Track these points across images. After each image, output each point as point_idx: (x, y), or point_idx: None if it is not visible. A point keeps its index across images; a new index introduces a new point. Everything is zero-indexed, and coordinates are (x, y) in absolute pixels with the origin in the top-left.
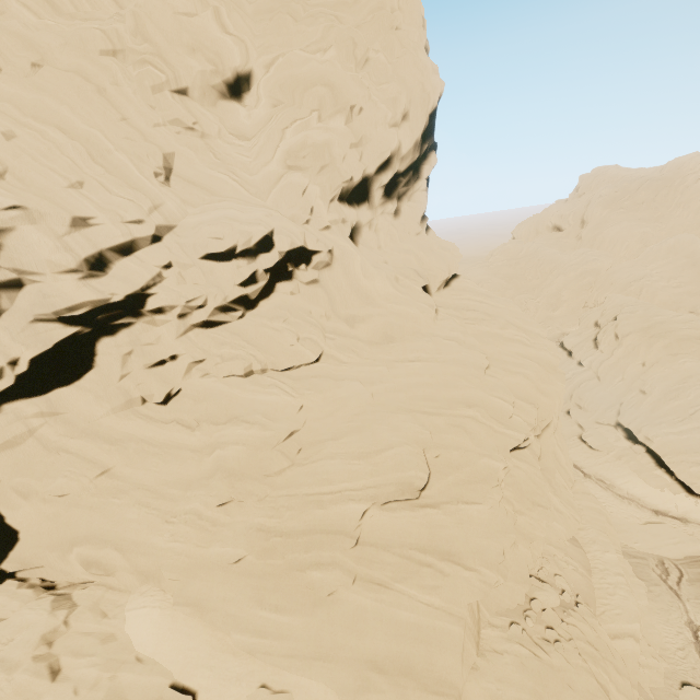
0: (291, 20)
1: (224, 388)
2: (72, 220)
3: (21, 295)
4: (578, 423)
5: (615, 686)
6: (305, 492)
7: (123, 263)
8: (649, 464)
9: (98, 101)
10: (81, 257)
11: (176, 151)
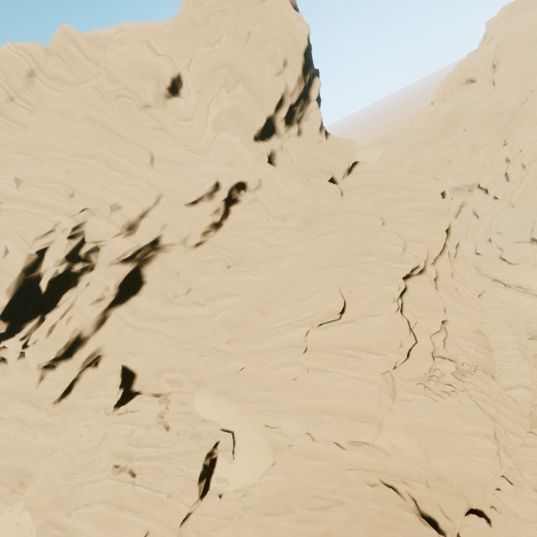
0: (194, 27)
1: (214, 279)
2: (111, 207)
3: (100, 254)
4: (498, 247)
5: (503, 416)
6: (271, 328)
7: (141, 222)
8: None
9: (103, 131)
10: (120, 226)
11: (151, 144)
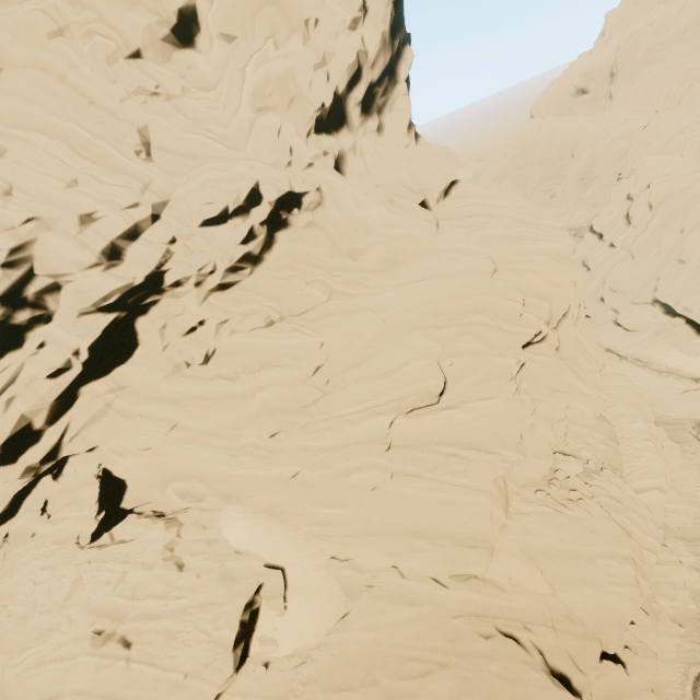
0: None
1: (251, 341)
2: (79, 219)
3: (62, 296)
4: (612, 308)
5: (638, 528)
6: (339, 415)
7: (133, 247)
8: (688, 335)
9: (63, 90)
10: (98, 251)
11: (148, 123)
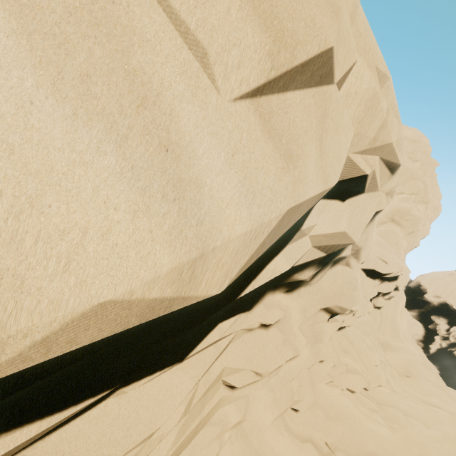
0: None
1: (353, 408)
2: None
3: (328, 273)
4: None
5: None
6: None
7: None
8: None
9: None
10: None
11: None
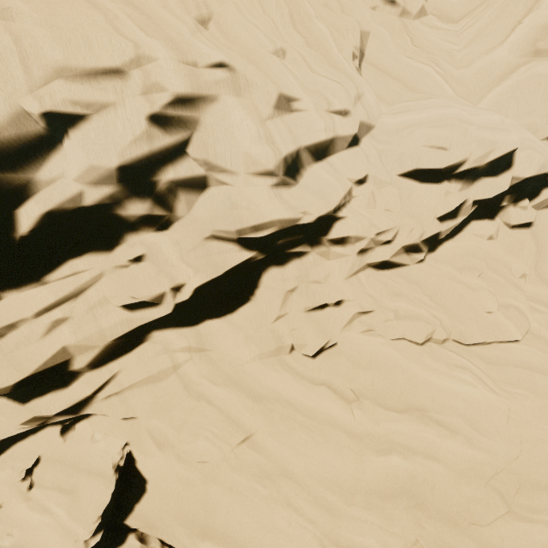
0: None
1: (398, 358)
2: (277, 98)
3: (200, 200)
4: None
5: None
6: None
7: (314, 169)
8: None
9: None
10: (281, 154)
11: (371, 30)
